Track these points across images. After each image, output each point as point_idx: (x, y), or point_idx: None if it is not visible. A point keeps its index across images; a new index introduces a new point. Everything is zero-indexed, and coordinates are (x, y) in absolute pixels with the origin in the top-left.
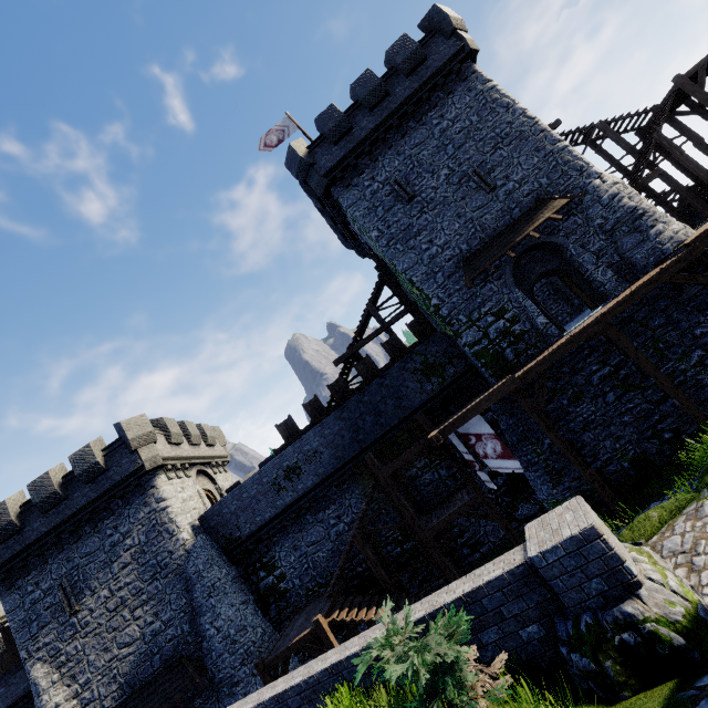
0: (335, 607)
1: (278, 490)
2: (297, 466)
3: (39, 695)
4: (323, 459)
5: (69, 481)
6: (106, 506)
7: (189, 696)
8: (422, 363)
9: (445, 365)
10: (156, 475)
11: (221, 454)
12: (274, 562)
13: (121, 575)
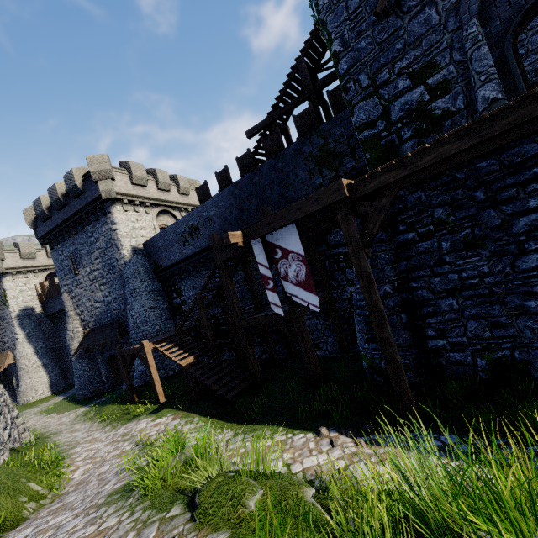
0: (170, 340)
1: (184, 242)
2: (197, 227)
3: (64, 307)
4: (215, 228)
5: (68, 194)
6: (86, 217)
7: (122, 342)
8: (319, 148)
9: (344, 156)
10: (113, 204)
11: (194, 203)
12: (181, 291)
13: (95, 263)
